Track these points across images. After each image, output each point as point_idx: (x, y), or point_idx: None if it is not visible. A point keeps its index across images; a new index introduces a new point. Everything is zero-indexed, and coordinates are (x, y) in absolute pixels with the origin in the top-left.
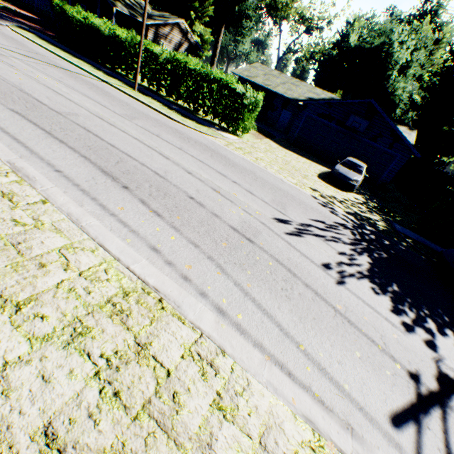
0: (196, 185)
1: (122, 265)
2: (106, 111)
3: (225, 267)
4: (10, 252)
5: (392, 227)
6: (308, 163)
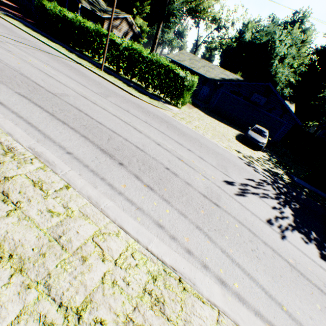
0: (166, 156)
1: (142, 247)
2: (87, 90)
3: (210, 234)
4: (56, 248)
5: (292, 179)
6: (226, 127)
